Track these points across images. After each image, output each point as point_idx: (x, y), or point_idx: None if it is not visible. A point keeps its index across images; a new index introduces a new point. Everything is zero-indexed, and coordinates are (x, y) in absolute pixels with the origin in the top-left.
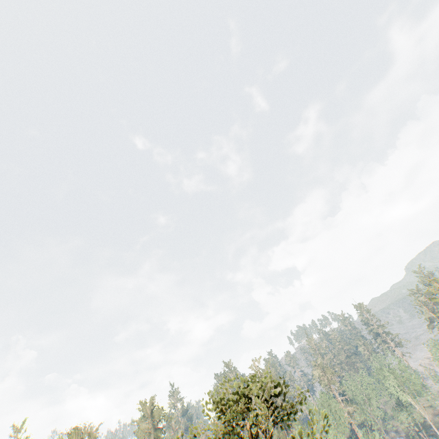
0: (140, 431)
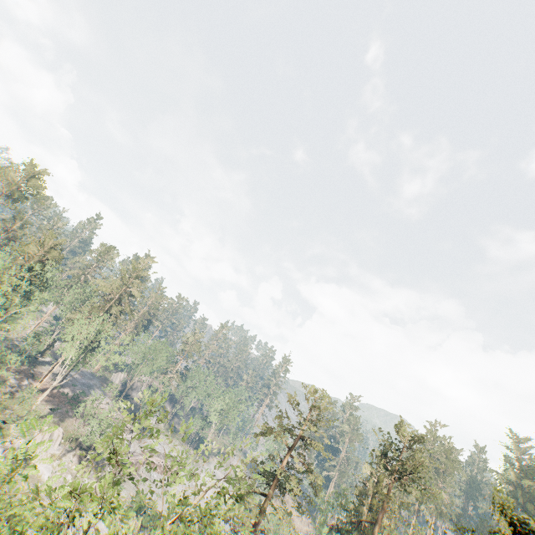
0: (4, 172)
